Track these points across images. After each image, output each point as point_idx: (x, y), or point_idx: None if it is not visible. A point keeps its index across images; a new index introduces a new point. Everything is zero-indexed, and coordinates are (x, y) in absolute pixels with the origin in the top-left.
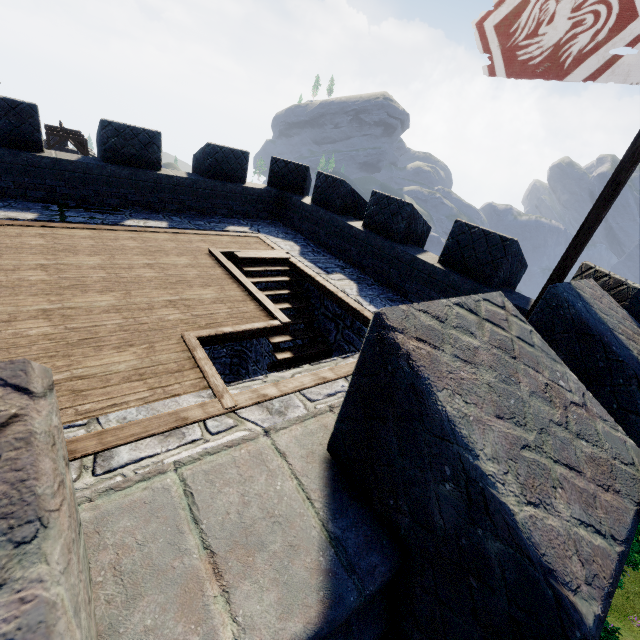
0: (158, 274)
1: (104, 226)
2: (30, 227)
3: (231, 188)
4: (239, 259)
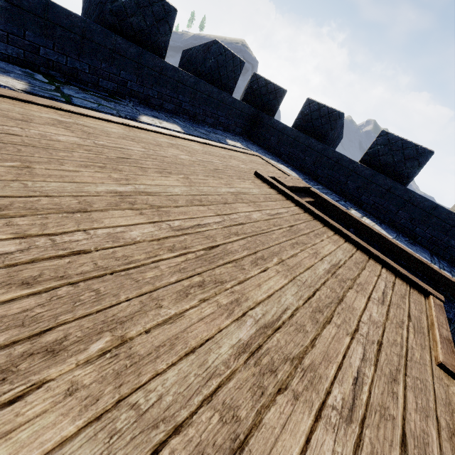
0: (262, 214)
1: (130, 121)
2: (32, 104)
3: (224, 97)
4: (285, 187)
